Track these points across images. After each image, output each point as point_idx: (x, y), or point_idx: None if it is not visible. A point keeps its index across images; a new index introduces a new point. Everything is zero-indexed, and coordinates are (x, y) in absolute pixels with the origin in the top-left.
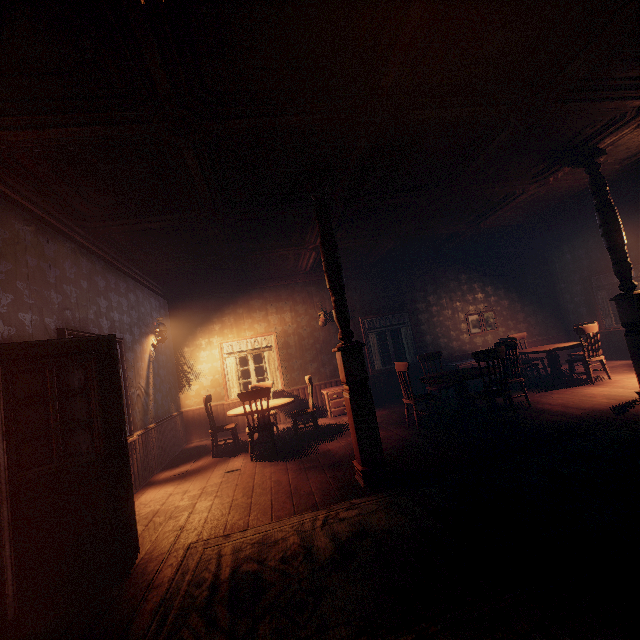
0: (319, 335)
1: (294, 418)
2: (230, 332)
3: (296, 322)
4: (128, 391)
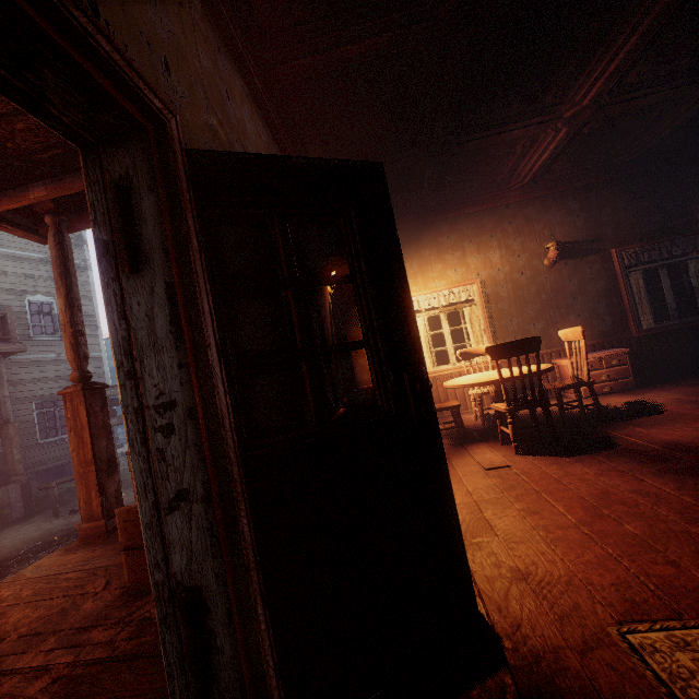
0: (545, 280)
1: (557, 393)
2: (413, 283)
3: (508, 263)
4: (326, 343)
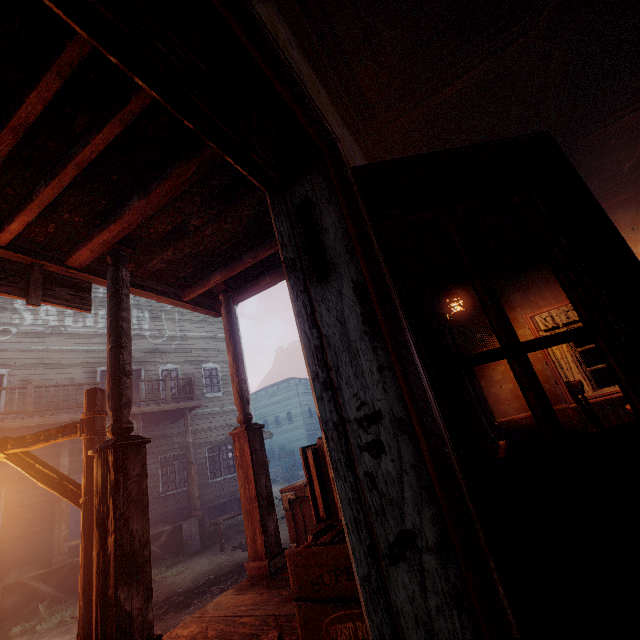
0: None
1: None
2: (540, 298)
3: None
4: None
